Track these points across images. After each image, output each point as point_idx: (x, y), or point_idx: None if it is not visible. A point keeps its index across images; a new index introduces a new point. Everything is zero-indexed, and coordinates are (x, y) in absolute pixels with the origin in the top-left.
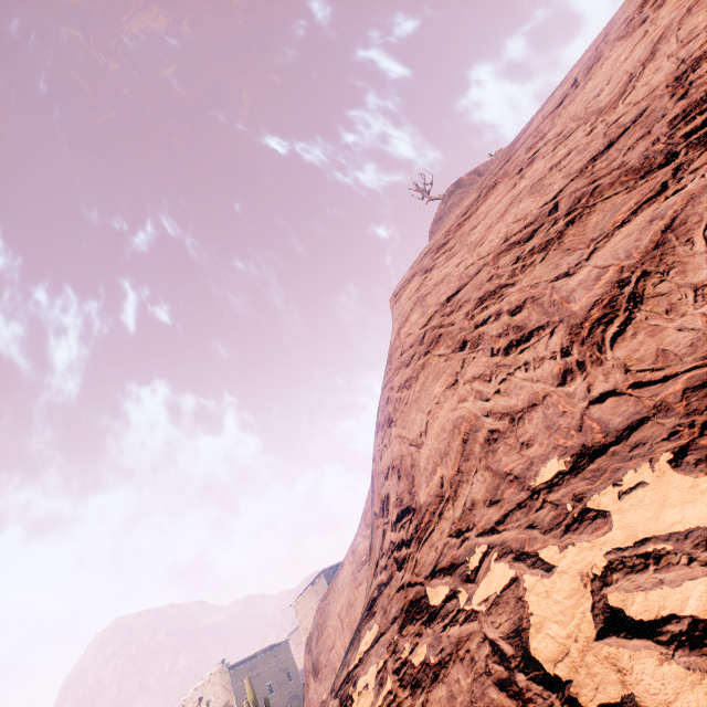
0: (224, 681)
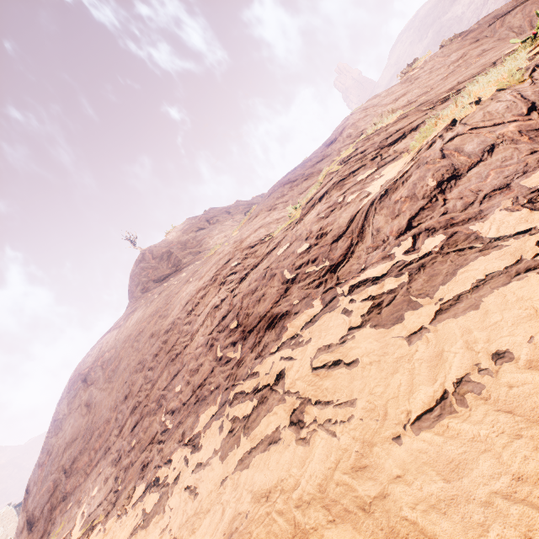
0: (11, 516)
